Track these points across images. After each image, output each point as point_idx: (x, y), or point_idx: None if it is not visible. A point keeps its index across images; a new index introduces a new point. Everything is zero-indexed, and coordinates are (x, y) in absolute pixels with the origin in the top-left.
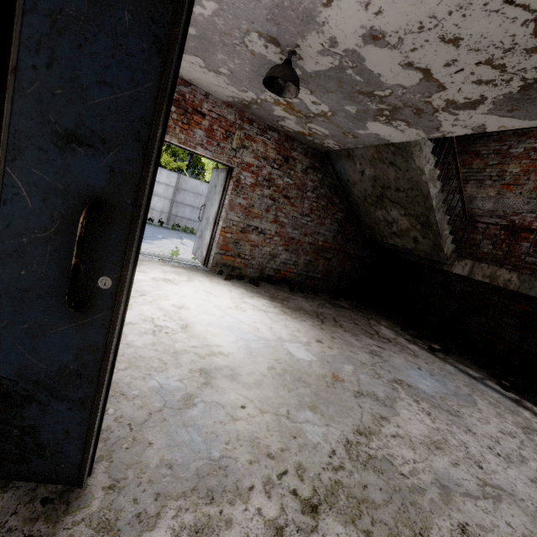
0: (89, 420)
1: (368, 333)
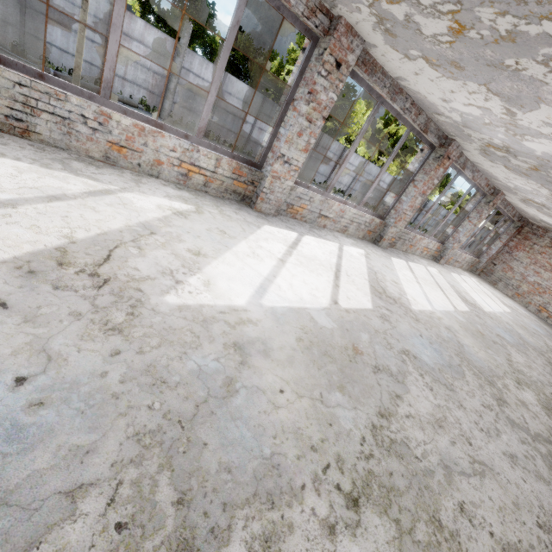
0: None
1: None
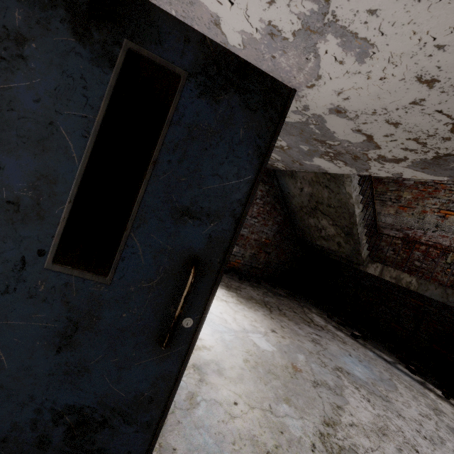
0: (150, 441)
1: (306, 321)
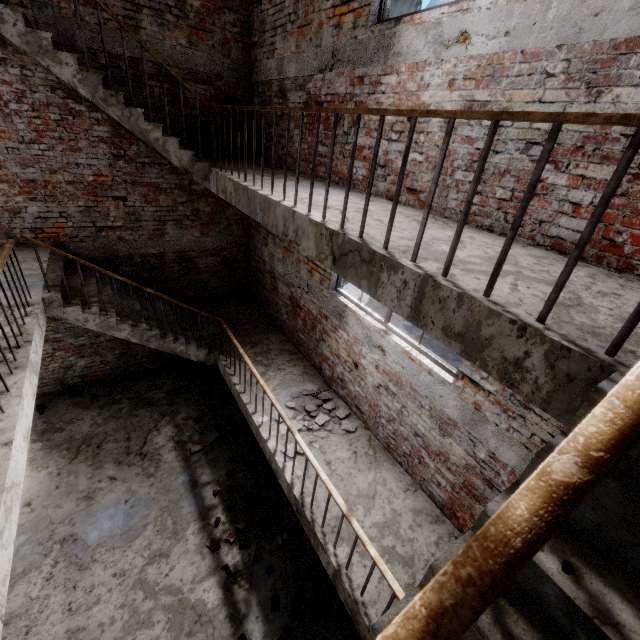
0: None
1: (126, 454)
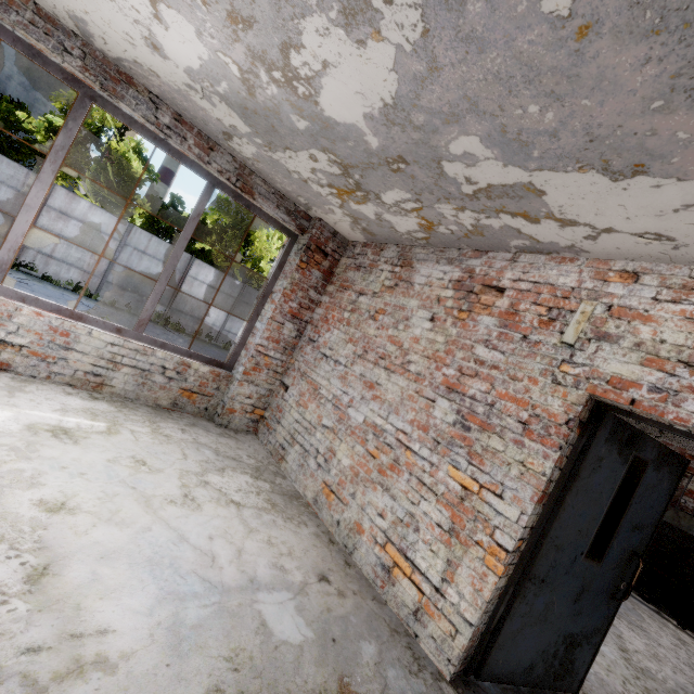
0: (593, 654)
1: None
